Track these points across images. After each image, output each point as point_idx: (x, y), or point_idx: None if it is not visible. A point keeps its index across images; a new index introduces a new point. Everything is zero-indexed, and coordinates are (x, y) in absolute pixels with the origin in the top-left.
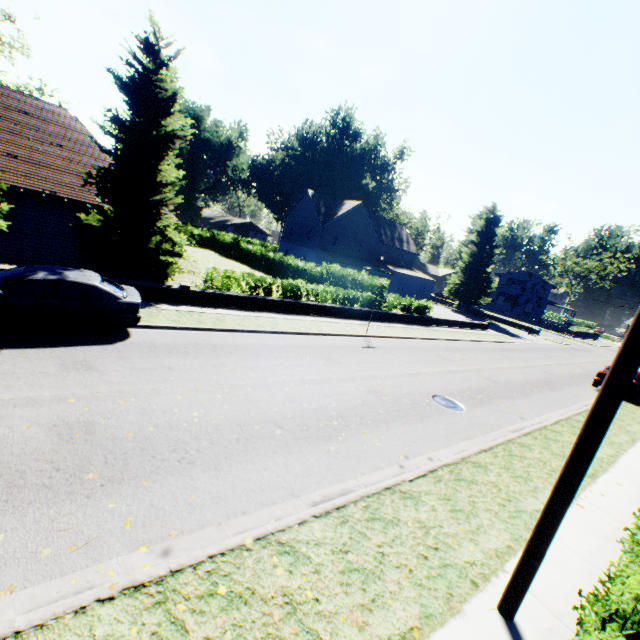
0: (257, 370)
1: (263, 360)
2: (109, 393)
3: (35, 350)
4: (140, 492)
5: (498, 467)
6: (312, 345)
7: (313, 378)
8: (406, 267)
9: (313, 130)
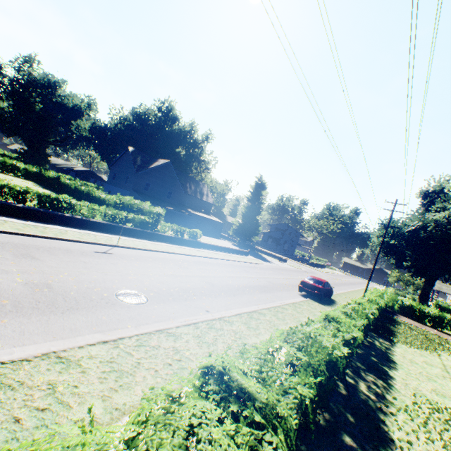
0: None
1: None
2: None
3: None
4: None
5: (97, 361)
6: (22, 243)
7: None
8: (205, 212)
9: (145, 110)
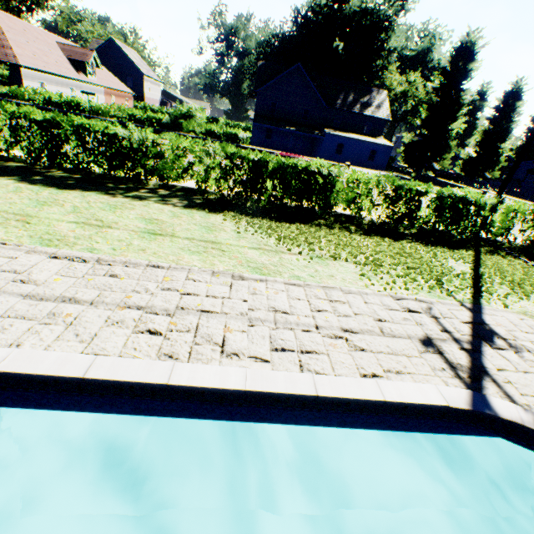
0: None
1: None
2: None
3: None
4: None
5: None
6: None
7: None
8: (367, 134)
9: (308, 5)
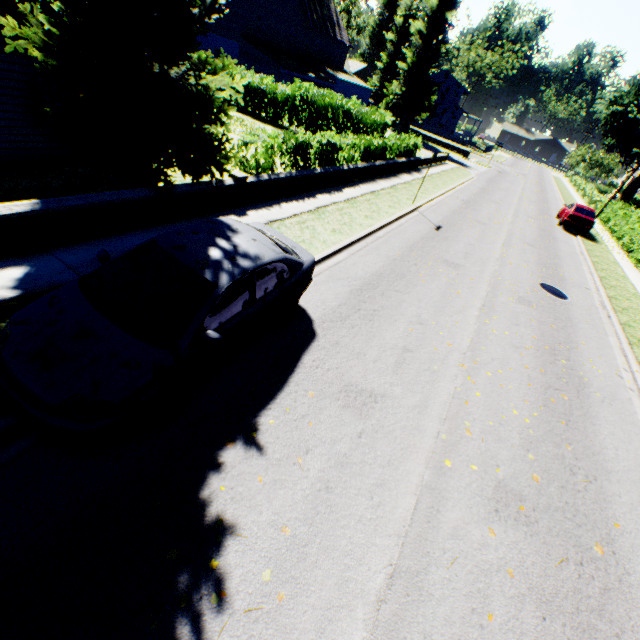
0: (447, 312)
1: (428, 292)
2: (444, 428)
3: (286, 396)
4: (629, 538)
5: None
6: (413, 244)
7: (481, 303)
8: (339, 68)
9: None
